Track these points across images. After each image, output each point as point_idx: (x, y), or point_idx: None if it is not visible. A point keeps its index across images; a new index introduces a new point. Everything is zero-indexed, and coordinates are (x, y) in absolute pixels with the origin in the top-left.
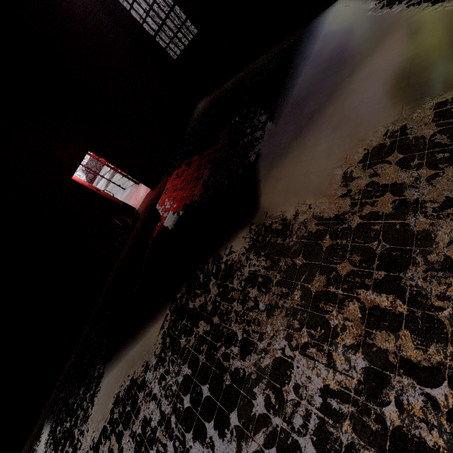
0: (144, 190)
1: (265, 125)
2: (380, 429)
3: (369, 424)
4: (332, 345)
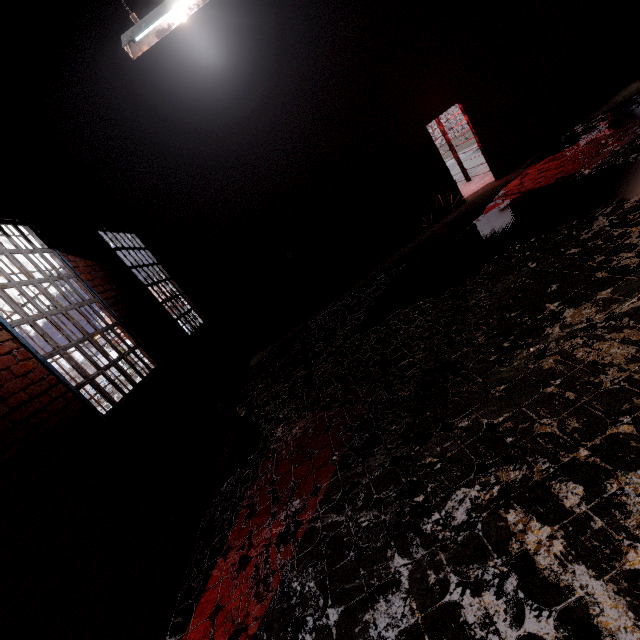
0: (480, 183)
1: None
2: None
3: None
4: None
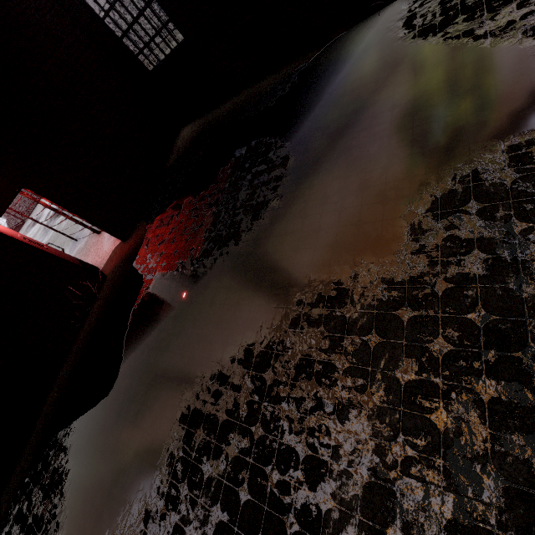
0: (110, 242)
1: (287, 161)
2: None
3: None
4: (447, 457)
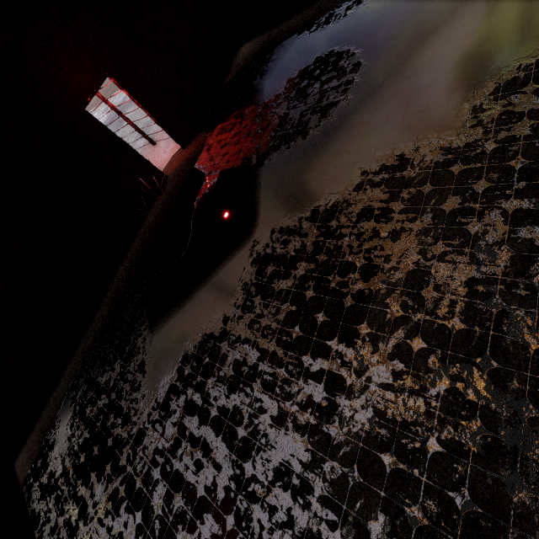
0: (169, 150)
1: (359, 67)
2: (529, 293)
3: (518, 293)
4: (474, 247)
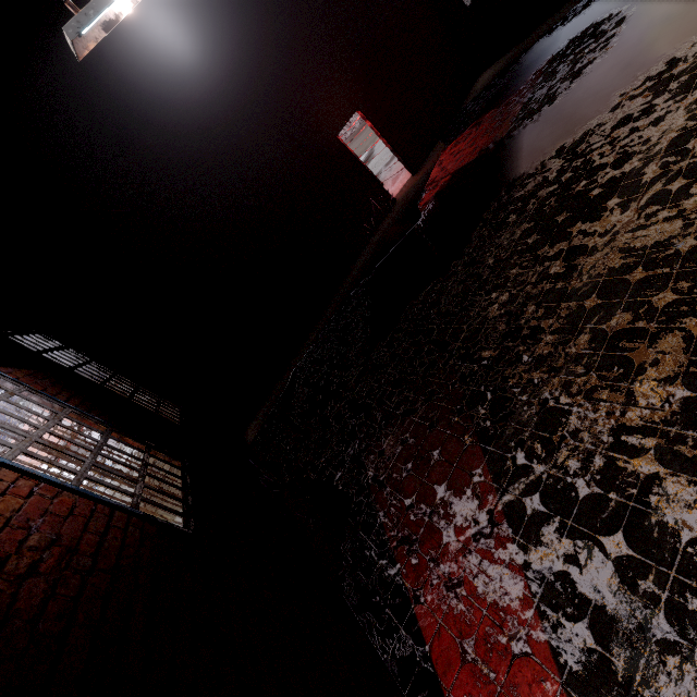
0: (397, 183)
1: (622, 21)
2: None
3: None
4: None
